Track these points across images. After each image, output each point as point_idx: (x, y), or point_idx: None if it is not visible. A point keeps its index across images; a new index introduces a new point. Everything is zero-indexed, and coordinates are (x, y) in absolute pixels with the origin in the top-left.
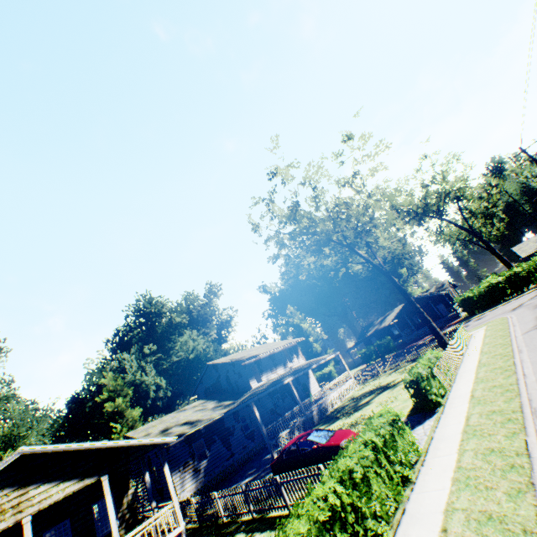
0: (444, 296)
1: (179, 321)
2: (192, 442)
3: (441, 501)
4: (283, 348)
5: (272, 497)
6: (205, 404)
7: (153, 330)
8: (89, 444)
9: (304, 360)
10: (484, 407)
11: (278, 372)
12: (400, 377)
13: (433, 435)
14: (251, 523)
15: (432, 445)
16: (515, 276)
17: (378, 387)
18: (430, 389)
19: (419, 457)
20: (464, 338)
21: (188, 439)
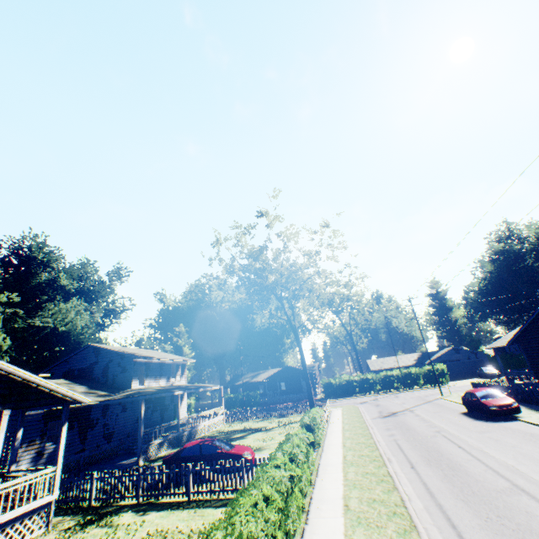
0: (313, 375)
1: (64, 285)
2: (50, 420)
3: (339, 493)
4: (174, 362)
5: (173, 483)
6: (73, 385)
7: (26, 279)
8: (15, 368)
9: (186, 381)
10: (355, 452)
11: (161, 382)
12: (272, 425)
13: (320, 462)
14: (138, 506)
15: (321, 467)
16: (366, 380)
17: (250, 428)
18: (317, 432)
19: (313, 472)
20: (328, 410)
21: (47, 414)
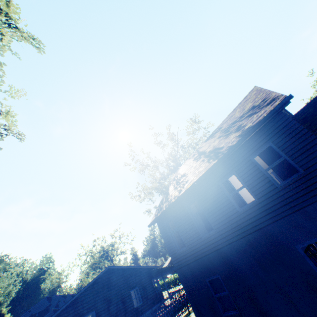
0: None
1: None
2: None
3: None
4: None
5: None
6: None
7: None
8: None
9: None
10: None
11: None
12: None
13: None
14: None
15: None
16: None
17: None
18: None
19: None
20: None
21: None
